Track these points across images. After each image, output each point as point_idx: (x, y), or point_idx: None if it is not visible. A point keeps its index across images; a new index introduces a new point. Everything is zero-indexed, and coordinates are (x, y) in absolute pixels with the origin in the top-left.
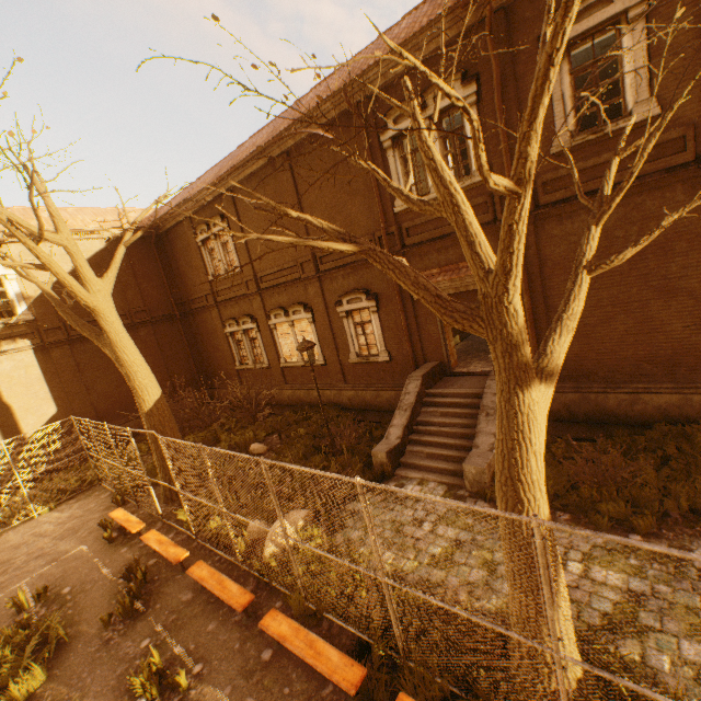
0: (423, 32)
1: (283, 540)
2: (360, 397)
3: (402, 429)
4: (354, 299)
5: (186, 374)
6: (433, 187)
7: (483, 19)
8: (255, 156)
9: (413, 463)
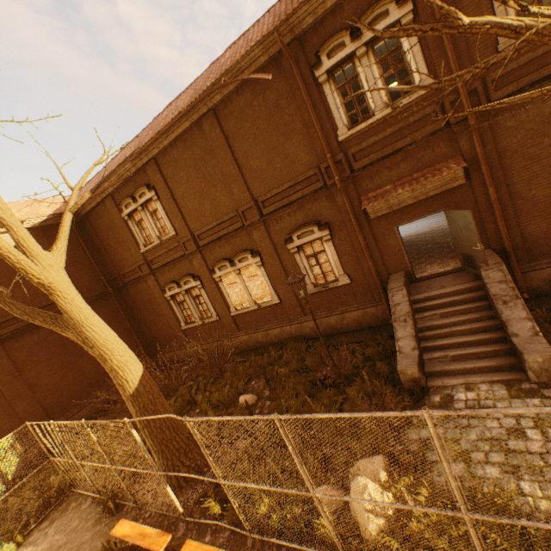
0: None
1: (380, 505)
2: (324, 324)
3: (413, 340)
4: (304, 233)
5: (130, 346)
6: (377, 109)
7: None
8: (182, 116)
9: (442, 370)
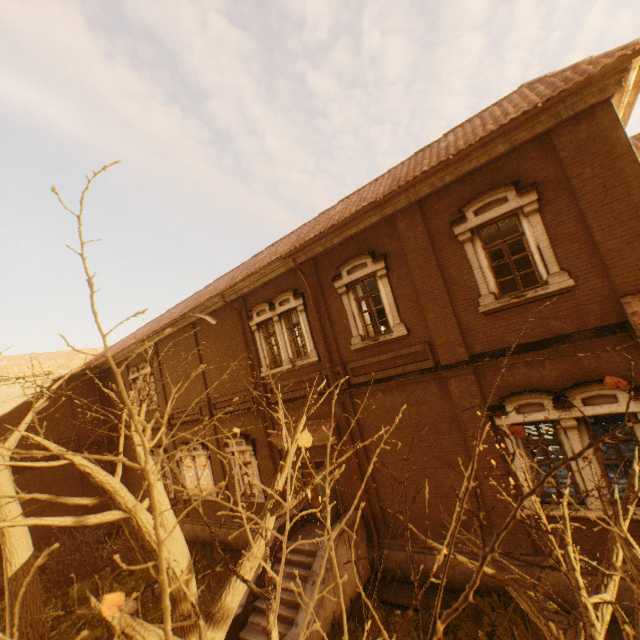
0: (266, 267)
1: None
2: (244, 537)
3: (247, 594)
4: (238, 441)
5: None
6: (284, 361)
7: (301, 263)
8: (169, 325)
9: (249, 639)
